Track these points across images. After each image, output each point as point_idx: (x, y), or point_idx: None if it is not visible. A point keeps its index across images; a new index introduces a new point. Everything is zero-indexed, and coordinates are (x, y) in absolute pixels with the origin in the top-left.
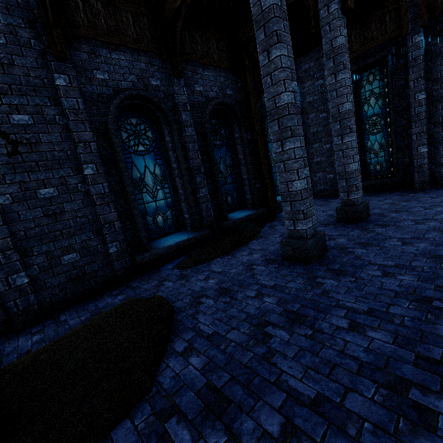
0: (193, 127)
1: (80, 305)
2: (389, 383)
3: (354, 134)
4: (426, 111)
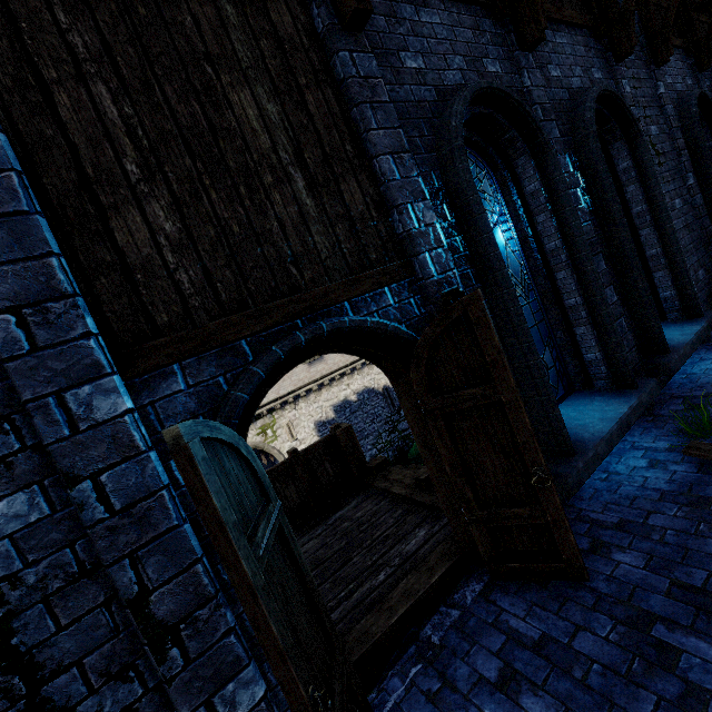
0: None
1: None
2: None
3: None
4: None
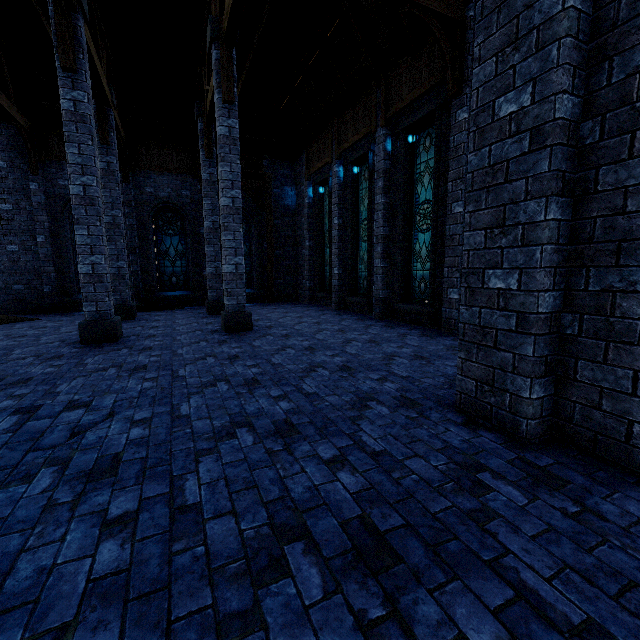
0: (135, 218)
1: (16, 315)
2: (7, 335)
3: (214, 246)
4: (342, 236)
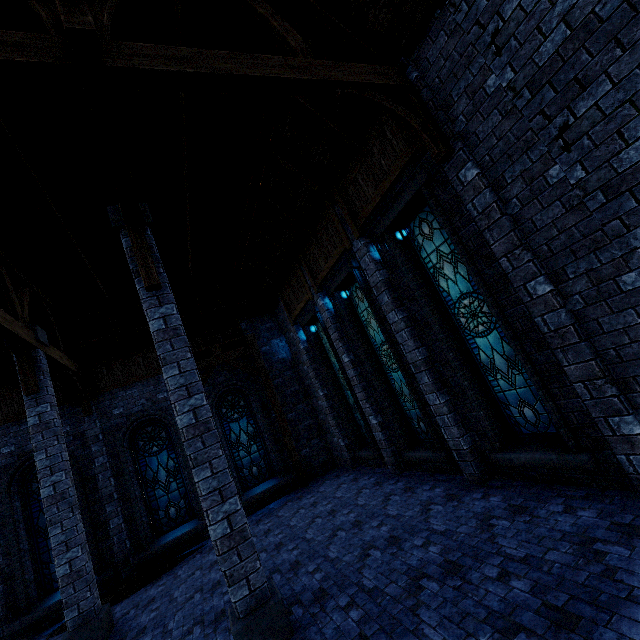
0: (106, 454)
1: None
2: None
3: None
4: (361, 373)
